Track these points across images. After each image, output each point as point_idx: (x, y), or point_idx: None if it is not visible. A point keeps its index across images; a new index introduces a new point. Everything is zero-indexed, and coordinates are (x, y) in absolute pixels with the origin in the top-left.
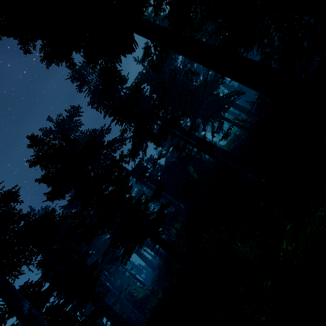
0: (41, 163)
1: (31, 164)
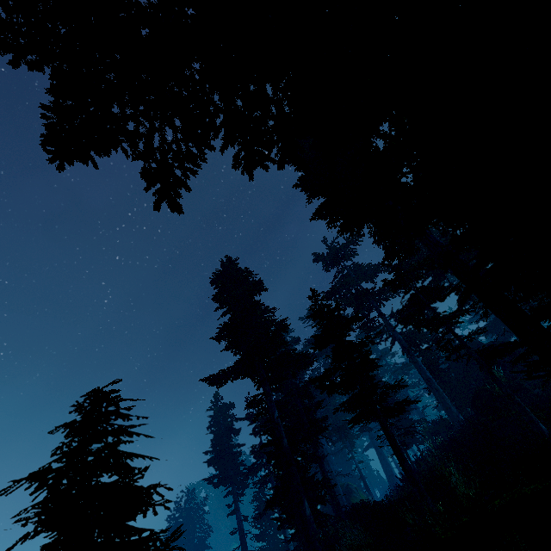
0: (313, 316)
1: (308, 316)
